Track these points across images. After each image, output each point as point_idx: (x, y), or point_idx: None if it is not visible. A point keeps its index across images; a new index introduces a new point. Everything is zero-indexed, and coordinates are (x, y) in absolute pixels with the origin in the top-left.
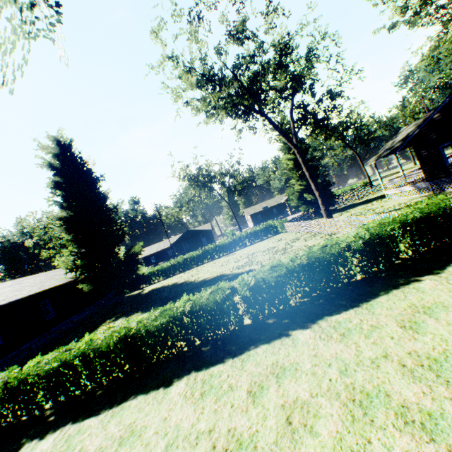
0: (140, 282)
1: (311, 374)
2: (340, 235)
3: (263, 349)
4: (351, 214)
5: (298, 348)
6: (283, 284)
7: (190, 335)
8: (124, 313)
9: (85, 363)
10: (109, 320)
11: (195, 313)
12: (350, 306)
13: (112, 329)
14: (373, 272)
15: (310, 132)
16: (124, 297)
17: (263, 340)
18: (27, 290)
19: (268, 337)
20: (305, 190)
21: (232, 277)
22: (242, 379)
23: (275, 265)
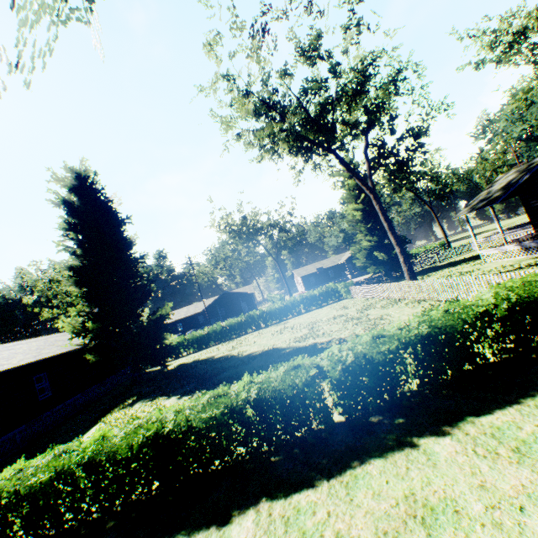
0: (167, 354)
1: (494, 526)
2: (434, 302)
3: (379, 468)
4: (437, 277)
5: (443, 470)
6: (394, 363)
7: (255, 436)
8: (144, 395)
9: (92, 475)
10: (124, 404)
11: (263, 403)
12: (505, 402)
13: (136, 422)
14: (524, 352)
15: (389, 175)
16: (144, 373)
17: (372, 450)
18: (17, 359)
19: (380, 447)
20: (375, 247)
21: (291, 351)
22: (358, 523)
23: (375, 335)
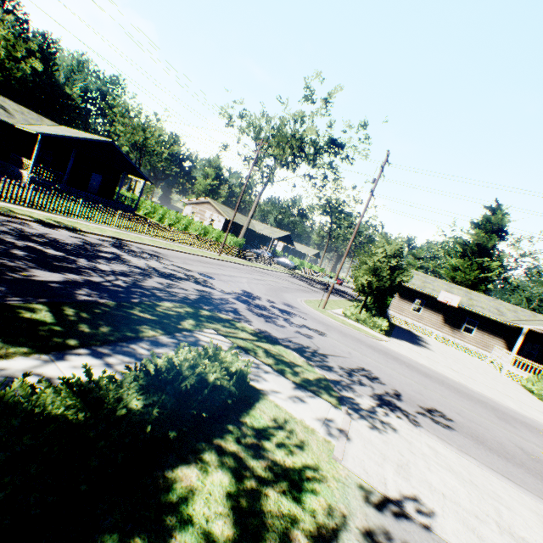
0: None
1: None
2: None
3: None
4: None
5: None
6: None
7: None
8: None
9: None
10: None
11: None
12: None
13: None
14: None
15: None
16: None
17: None
18: None
19: None
20: None
21: None
22: None
23: None
